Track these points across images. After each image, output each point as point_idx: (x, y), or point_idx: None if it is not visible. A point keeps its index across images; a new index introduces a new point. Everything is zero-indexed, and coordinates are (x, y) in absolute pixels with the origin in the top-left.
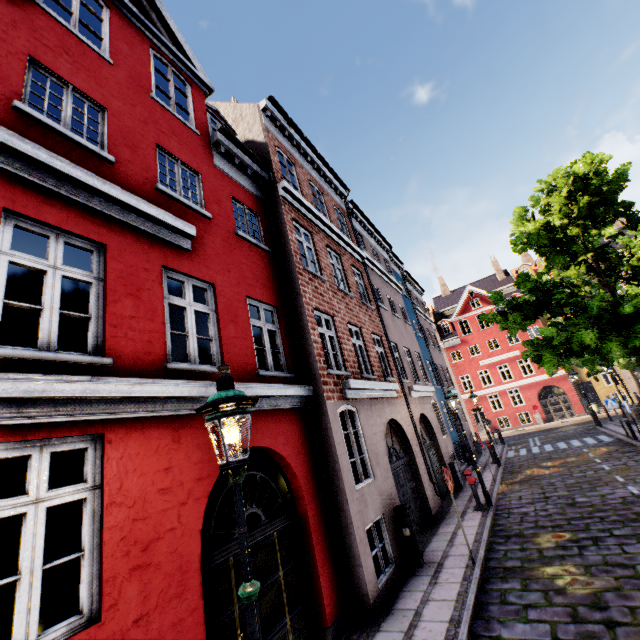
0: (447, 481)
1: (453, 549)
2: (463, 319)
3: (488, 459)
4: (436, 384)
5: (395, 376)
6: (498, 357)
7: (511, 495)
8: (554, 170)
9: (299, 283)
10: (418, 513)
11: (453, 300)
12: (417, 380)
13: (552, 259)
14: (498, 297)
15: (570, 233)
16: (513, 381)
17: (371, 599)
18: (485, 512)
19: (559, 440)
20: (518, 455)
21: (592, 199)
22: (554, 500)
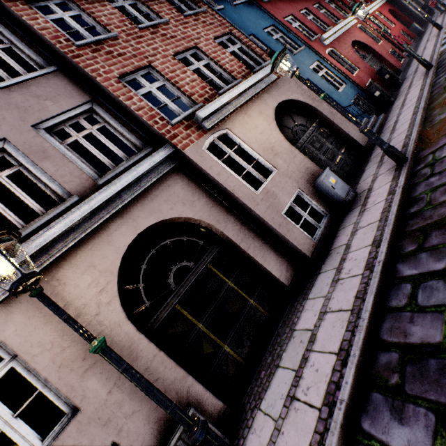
0: None
1: None
2: None
3: None
4: None
5: None
6: None
7: None
8: None
9: None
10: None
11: None
12: None
13: None
14: None
15: None
16: None
17: (425, 21)
18: None
19: None
20: None
21: None
22: None
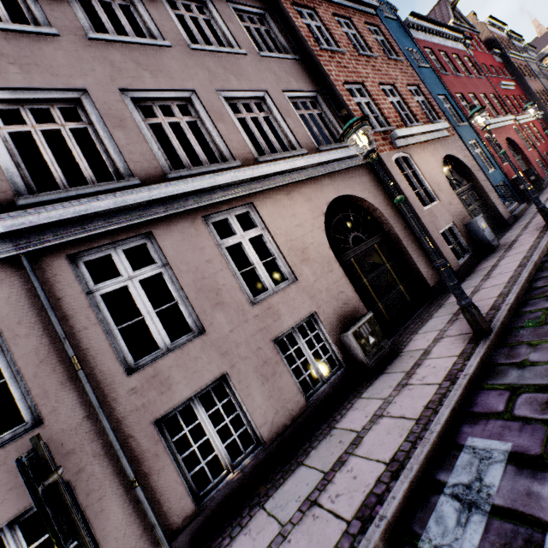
0: None
1: None
2: None
3: None
4: None
5: None
6: None
7: None
8: None
9: (528, 84)
10: None
11: None
12: None
13: None
14: None
15: None
16: None
17: None
18: None
19: None
20: None
21: None
22: None
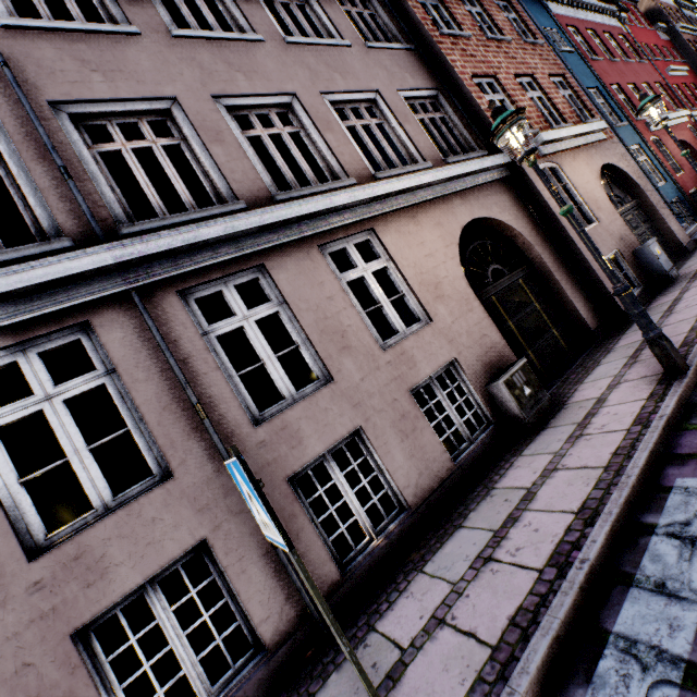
0: None
1: None
2: None
3: None
4: None
5: None
6: None
7: None
8: None
9: None
10: None
11: None
12: None
13: None
14: None
15: None
16: None
17: None
18: None
19: None
20: None
21: None
22: None
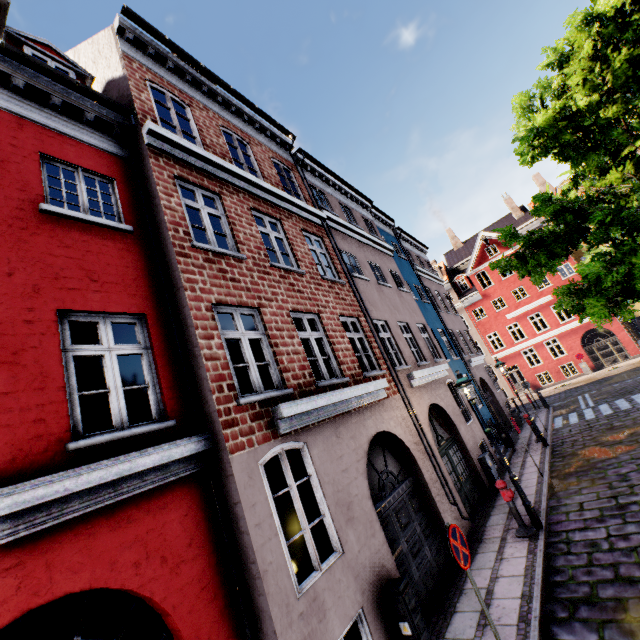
0: (456, 551)
1: (487, 638)
2: (480, 271)
3: (531, 434)
4: (454, 355)
5: (384, 366)
6: (527, 306)
7: (567, 501)
8: (566, 20)
9: (179, 270)
10: (436, 556)
11: (467, 252)
12: (423, 360)
13: (581, 162)
14: (510, 234)
15: (604, 117)
16: (549, 330)
17: None
18: (533, 542)
19: (617, 396)
20: (568, 424)
21: (634, 51)
22: (635, 514)
